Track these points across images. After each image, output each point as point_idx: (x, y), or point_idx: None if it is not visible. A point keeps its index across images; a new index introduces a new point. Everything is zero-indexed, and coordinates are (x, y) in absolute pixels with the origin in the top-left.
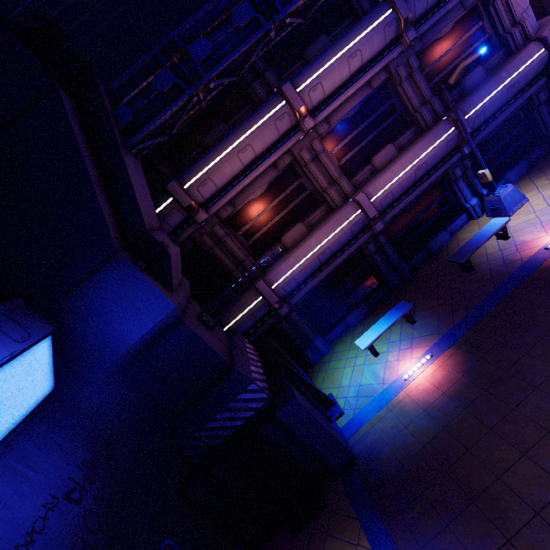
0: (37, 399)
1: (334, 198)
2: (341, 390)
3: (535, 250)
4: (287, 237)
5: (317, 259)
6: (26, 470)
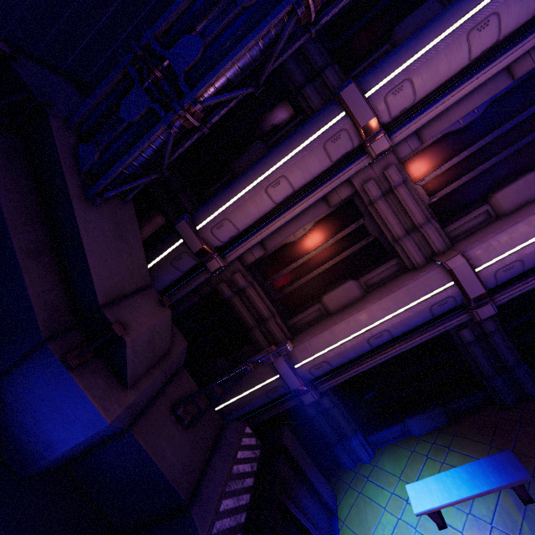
0: None
1: (411, 254)
2: None
3: None
4: (330, 298)
5: (366, 342)
6: None
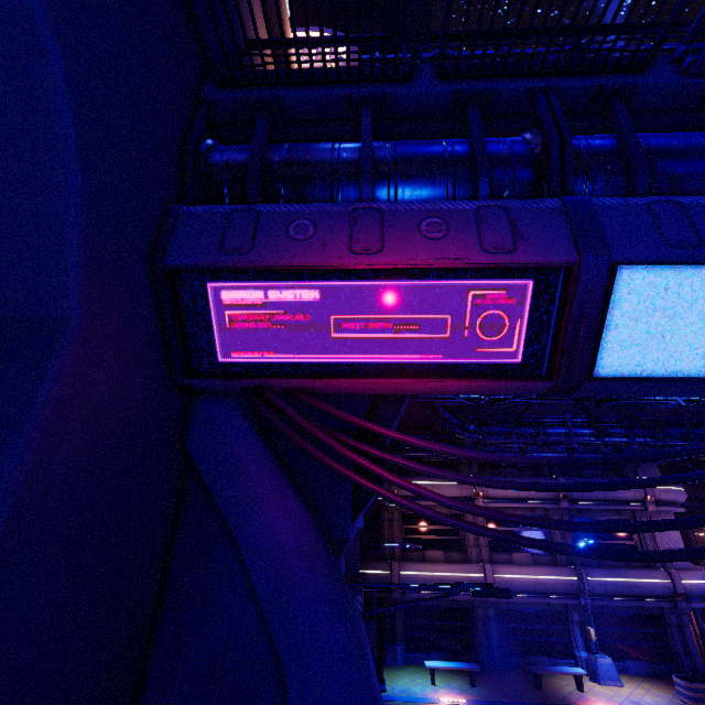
0: None
1: (473, 555)
2: (393, 683)
3: (586, 704)
4: (429, 552)
5: (438, 580)
6: None
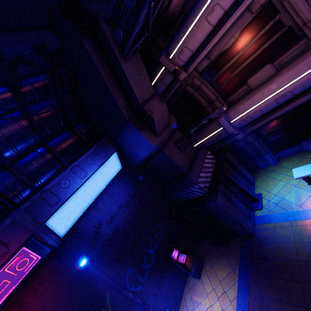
0: (116, 172)
1: None
2: (268, 195)
3: None
4: (252, 80)
5: (274, 101)
6: (113, 195)
